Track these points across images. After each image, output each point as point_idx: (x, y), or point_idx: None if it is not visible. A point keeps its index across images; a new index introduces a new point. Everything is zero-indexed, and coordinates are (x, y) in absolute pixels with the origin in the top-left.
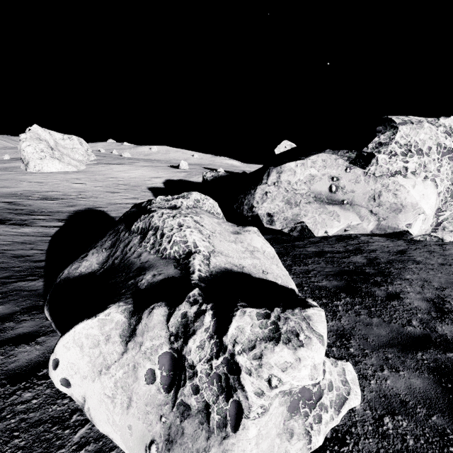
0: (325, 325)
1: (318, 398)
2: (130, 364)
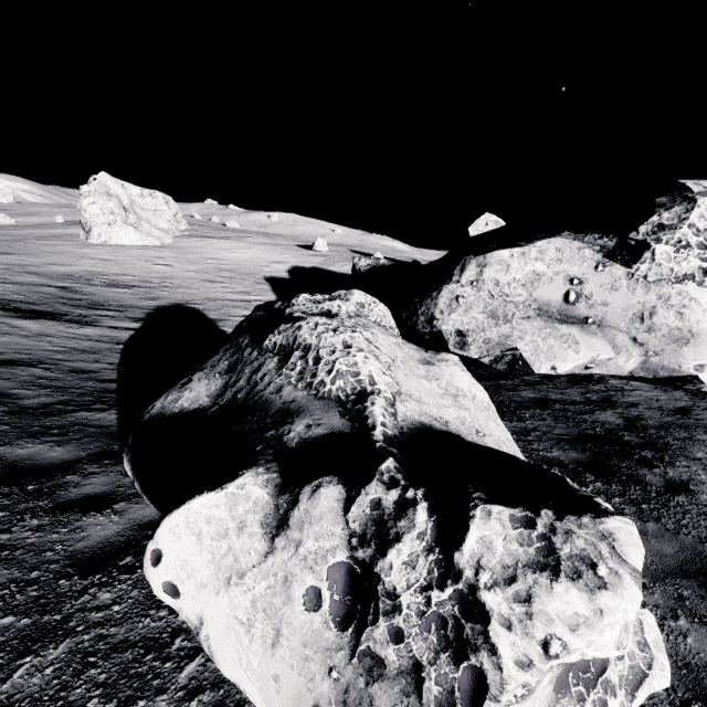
0: (643, 553)
1: (600, 669)
2: (279, 575)
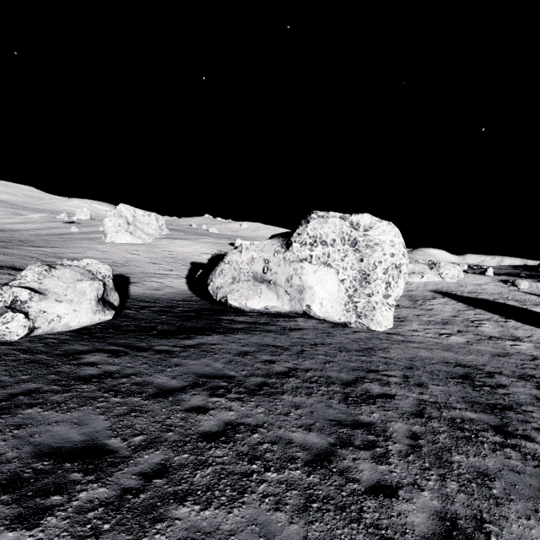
0: None
1: None
2: None
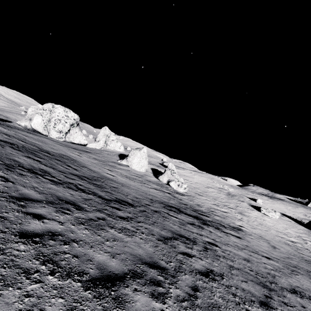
0: None
1: None
2: None
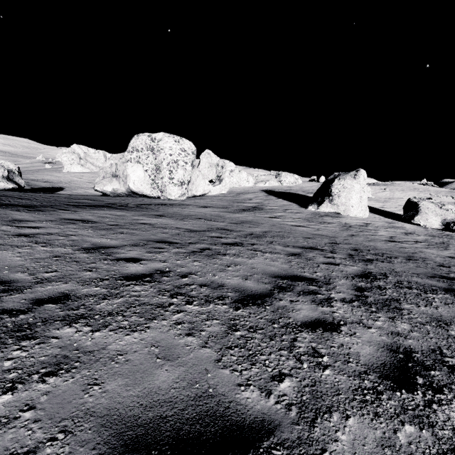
0: None
1: None
2: None
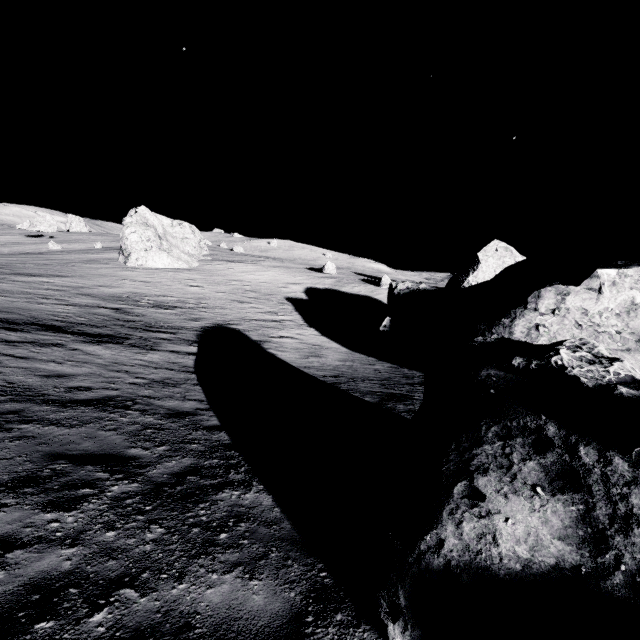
0: None
1: None
2: None
